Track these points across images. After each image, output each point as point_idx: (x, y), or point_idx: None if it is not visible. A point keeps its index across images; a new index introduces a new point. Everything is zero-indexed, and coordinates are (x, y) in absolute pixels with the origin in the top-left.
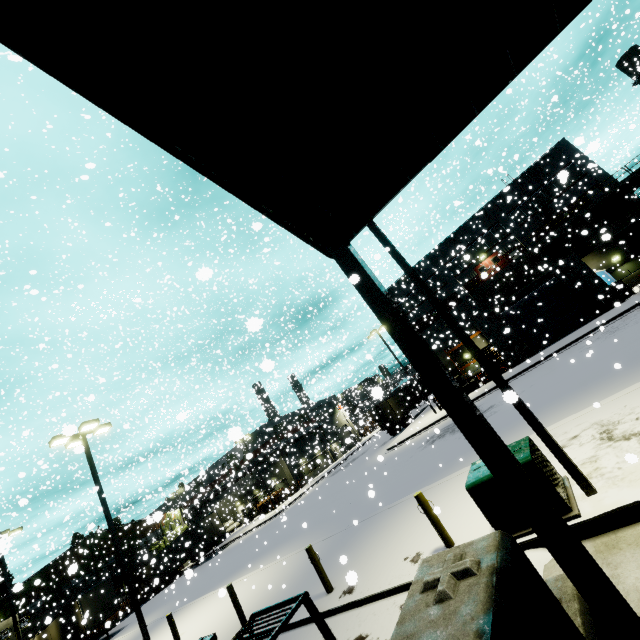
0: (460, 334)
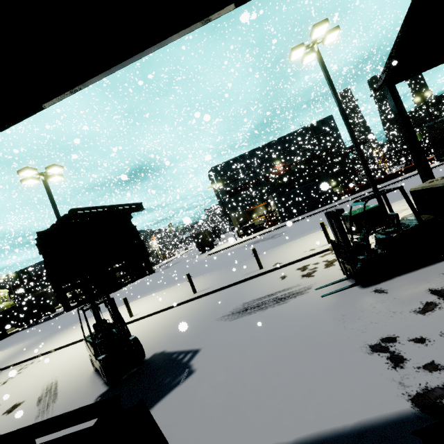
0: (362, 157)
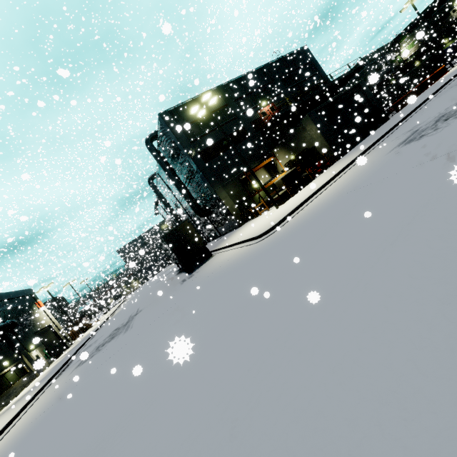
0: None
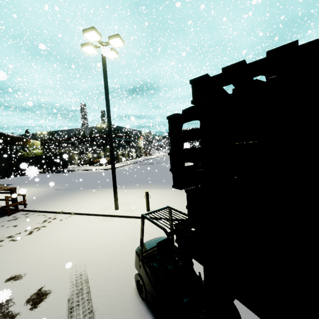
0: None
